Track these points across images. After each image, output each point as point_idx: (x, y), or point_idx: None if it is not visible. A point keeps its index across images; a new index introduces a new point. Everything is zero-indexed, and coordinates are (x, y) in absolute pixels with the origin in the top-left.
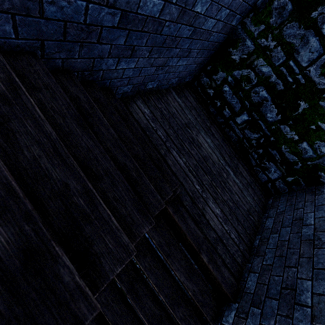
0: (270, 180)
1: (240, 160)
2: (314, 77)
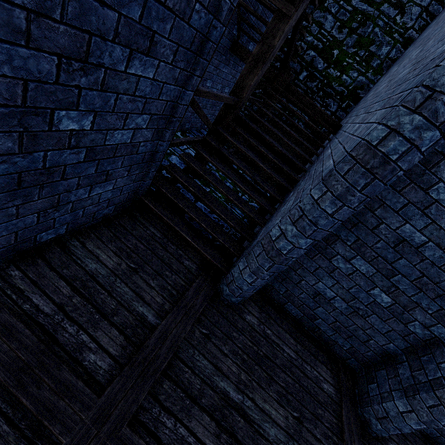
0: (332, 113)
1: None
2: (336, 35)
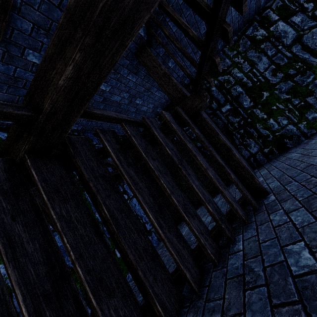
0: (252, 154)
1: (228, 139)
2: (268, 77)
